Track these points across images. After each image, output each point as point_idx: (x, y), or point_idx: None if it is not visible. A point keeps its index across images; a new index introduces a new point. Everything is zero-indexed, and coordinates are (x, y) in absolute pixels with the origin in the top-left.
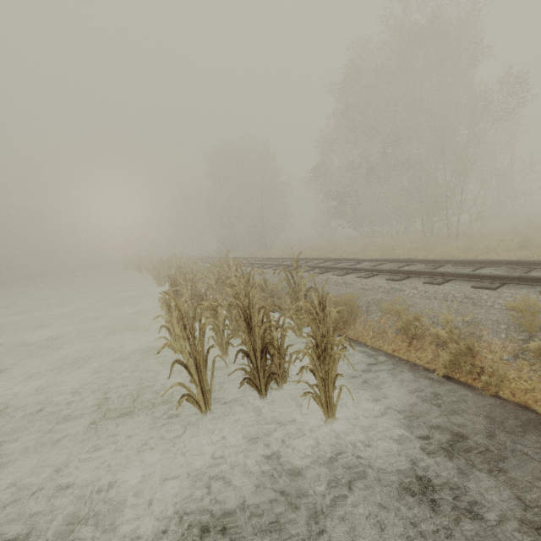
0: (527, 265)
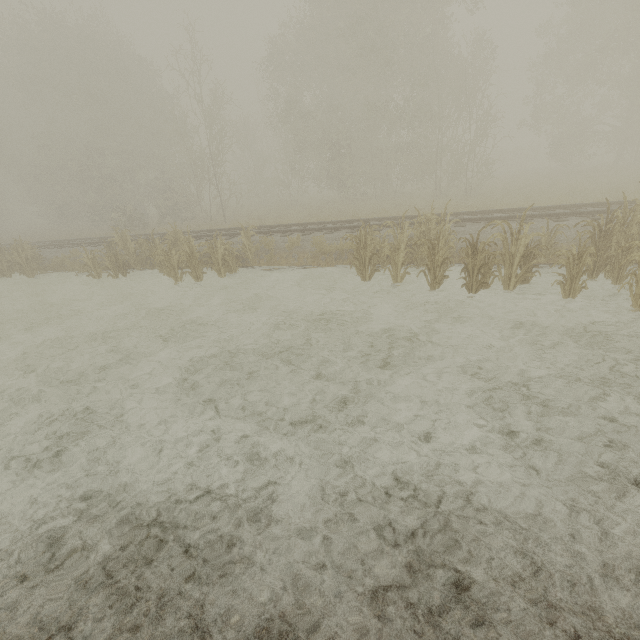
0: None
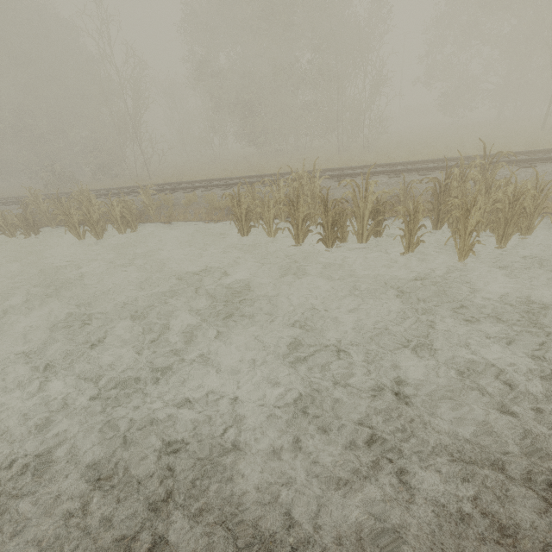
0: (540, 153)
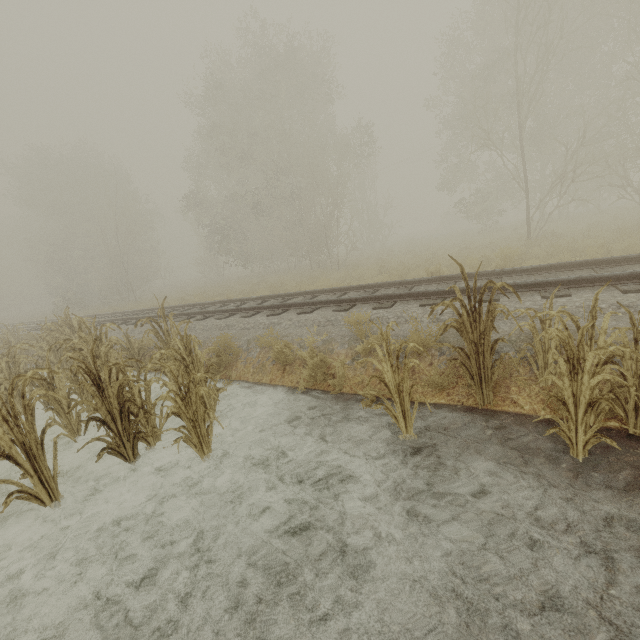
0: (373, 287)
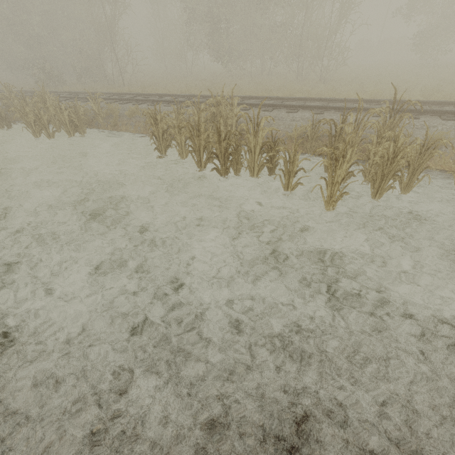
0: None
